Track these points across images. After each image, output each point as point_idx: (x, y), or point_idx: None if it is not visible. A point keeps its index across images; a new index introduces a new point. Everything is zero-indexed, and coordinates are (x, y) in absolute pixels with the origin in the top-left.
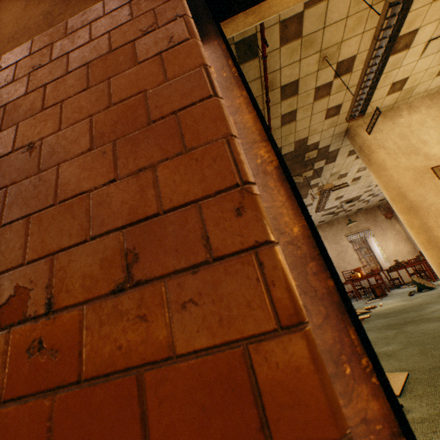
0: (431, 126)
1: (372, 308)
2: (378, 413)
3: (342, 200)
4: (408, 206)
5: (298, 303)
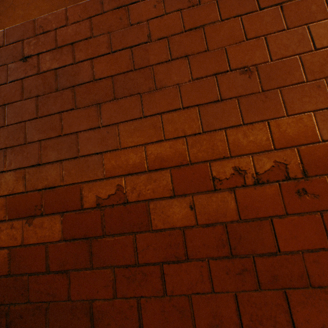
0: None
1: None
2: None
3: None
4: None
5: None
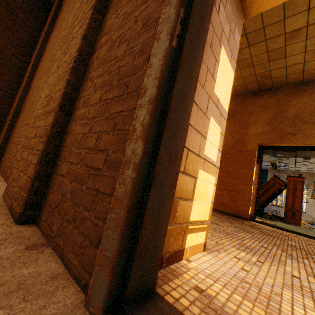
0: None
1: None
2: (253, 209)
3: None
4: None
5: (250, 200)
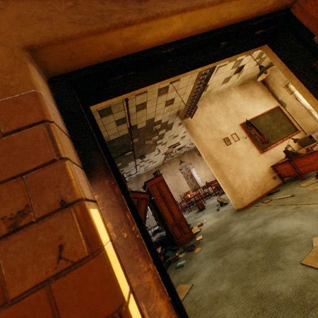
0: (221, 113)
1: (201, 225)
2: None
3: (176, 149)
4: (215, 163)
5: None
